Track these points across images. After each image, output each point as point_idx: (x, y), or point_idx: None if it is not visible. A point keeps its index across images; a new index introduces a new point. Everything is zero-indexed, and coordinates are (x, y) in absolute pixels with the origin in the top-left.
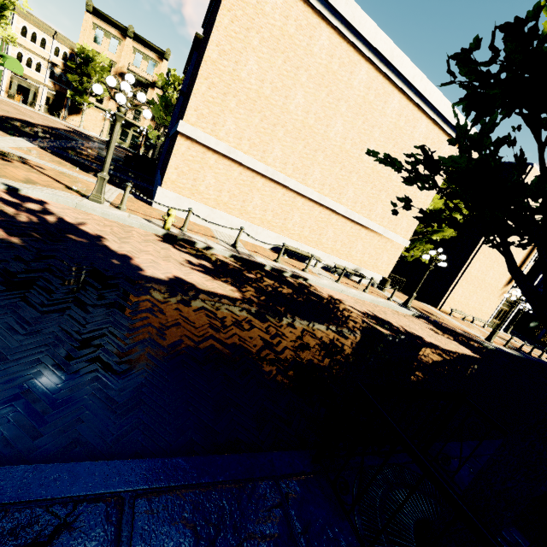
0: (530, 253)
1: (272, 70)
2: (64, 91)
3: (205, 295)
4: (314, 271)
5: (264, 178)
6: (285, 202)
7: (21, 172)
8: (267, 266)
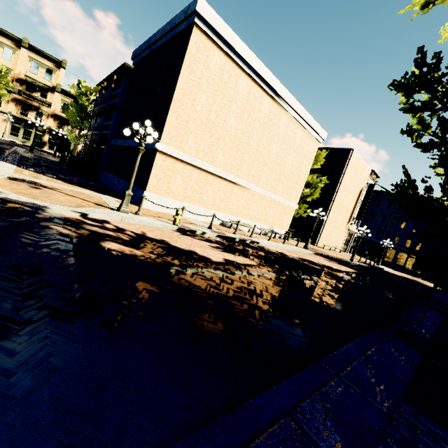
0: (357, 201)
1: (215, 104)
2: None
3: (247, 267)
4: (253, 235)
5: (213, 175)
6: (227, 190)
7: (59, 197)
8: (236, 238)
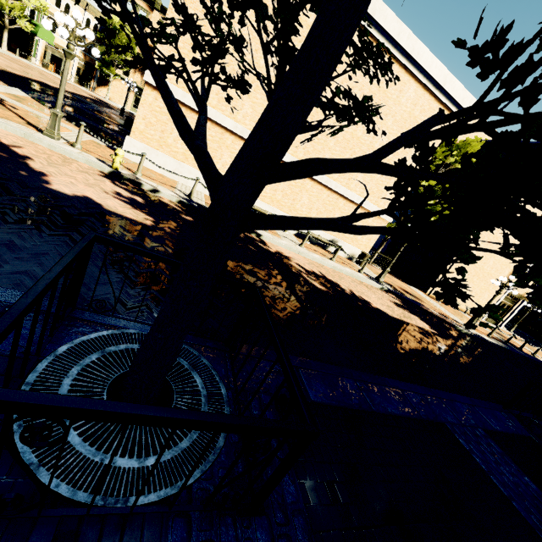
0: None
1: None
2: (94, 62)
3: (106, 213)
4: (280, 234)
5: (234, 135)
6: None
7: None
8: None
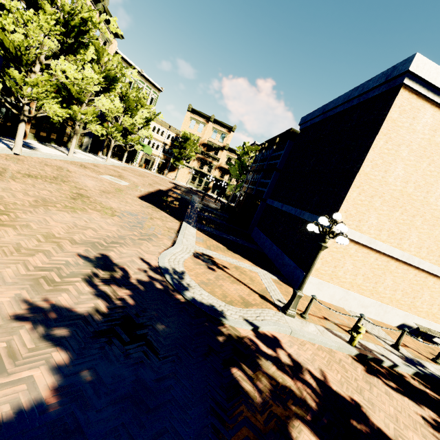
0: None
1: (416, 172)
2: (168, 158)
3: None
4: None
5: (397, 261)
6: (416, 281)
7: (229, 284)
8: None
